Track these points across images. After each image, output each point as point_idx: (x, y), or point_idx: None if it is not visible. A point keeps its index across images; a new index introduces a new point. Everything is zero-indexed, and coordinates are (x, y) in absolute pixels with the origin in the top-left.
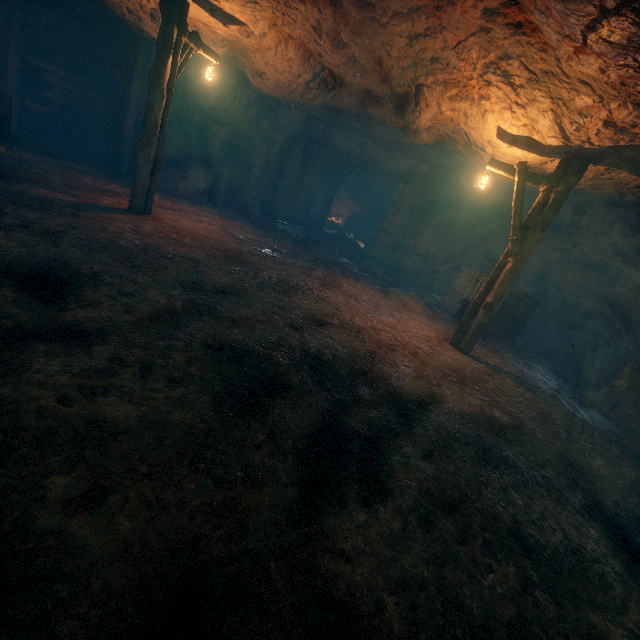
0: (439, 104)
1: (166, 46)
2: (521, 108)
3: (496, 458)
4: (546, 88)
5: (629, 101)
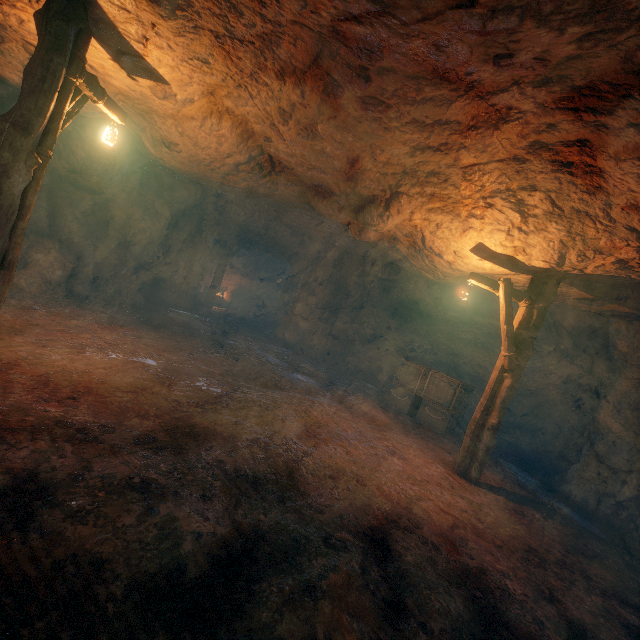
0: (413, 212)
1: (46, 84)
2: (522, 233)
3: None
4: (568, 223)
5: None
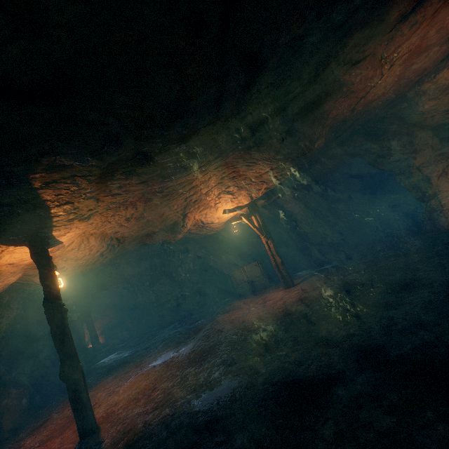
0: (194, 216)
1: (54, 277)
2: (235, 199)
3: (381, 267)
4: (245, 189)
5: (275, 180)
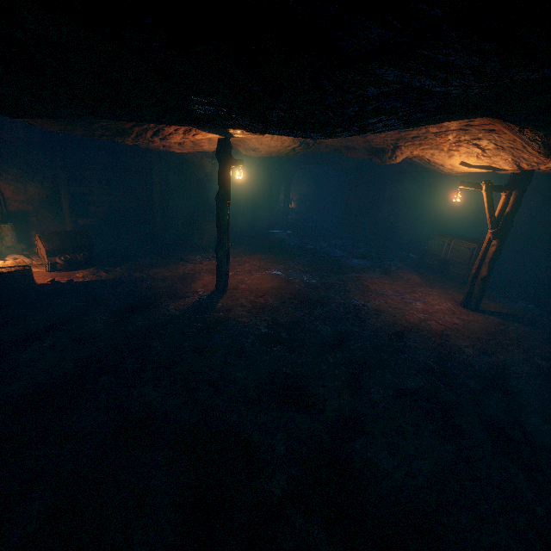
0: (412, 152)
1: (226, 180)
2: (486, 157)
3: None
4: (510, 152)
5: None
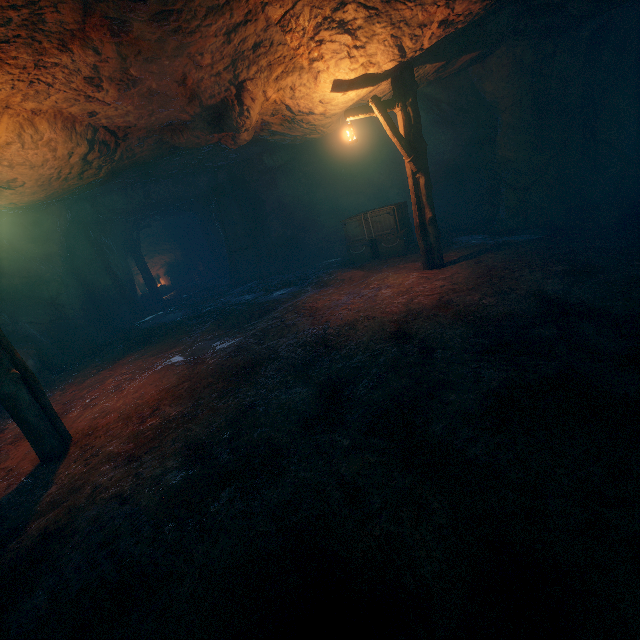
0: (265, 92)
1: None
2: (360, 49)
3: None
4: (387, 17)
5: None
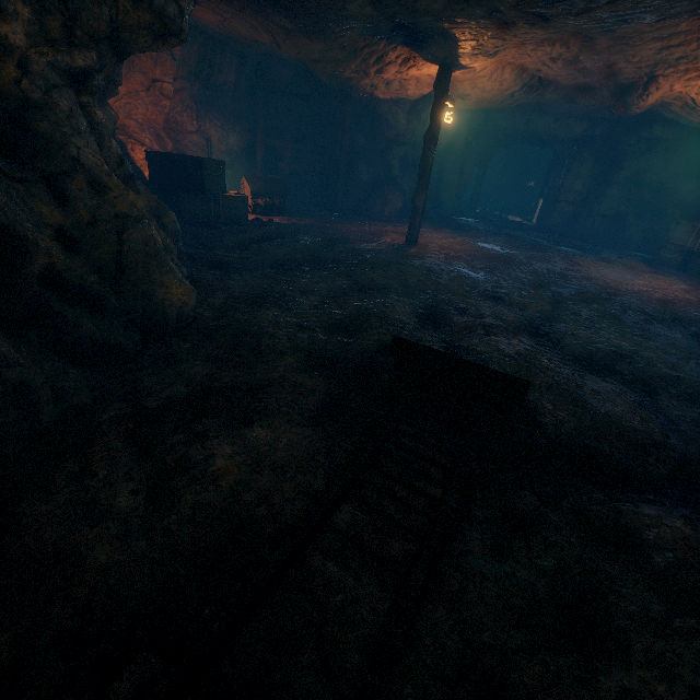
0: (672, 85)
1: (440, 114)
2: None
3: None
4: None
5: None
